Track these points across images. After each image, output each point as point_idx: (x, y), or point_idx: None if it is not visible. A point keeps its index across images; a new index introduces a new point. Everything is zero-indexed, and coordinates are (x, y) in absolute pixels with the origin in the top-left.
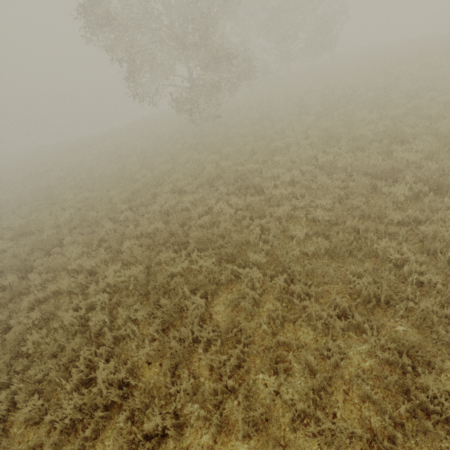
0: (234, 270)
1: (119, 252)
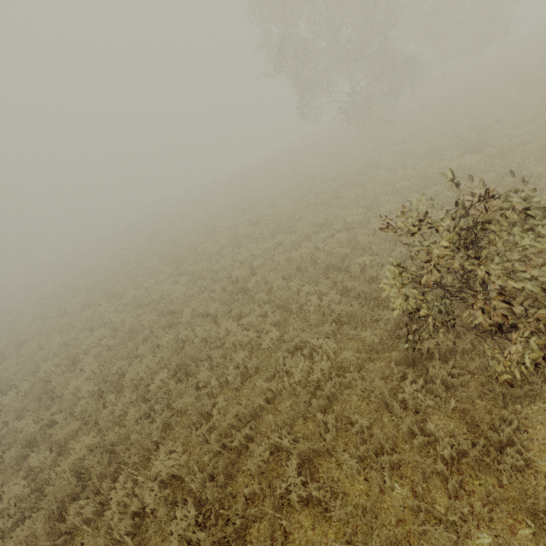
0: (510, 182)
1: (373, 206)
